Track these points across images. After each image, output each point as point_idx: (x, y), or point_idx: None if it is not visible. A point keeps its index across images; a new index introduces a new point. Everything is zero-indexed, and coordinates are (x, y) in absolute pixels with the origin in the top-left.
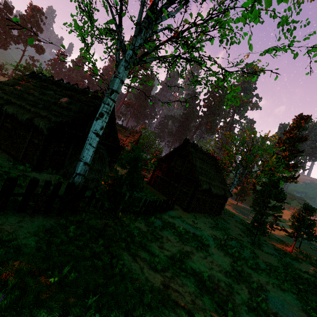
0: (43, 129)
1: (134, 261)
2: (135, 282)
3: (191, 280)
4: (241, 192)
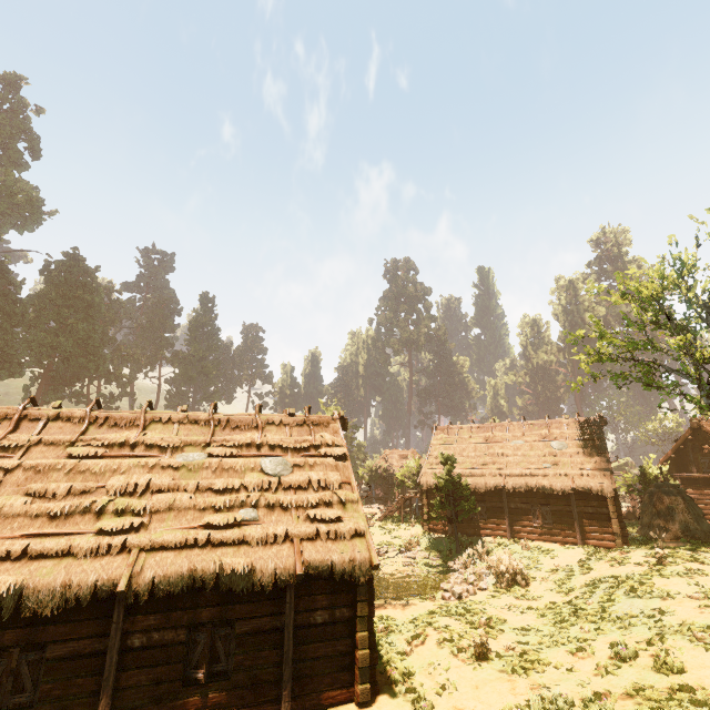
0: (602, 491)
1: None
2: None
3: None
4: None
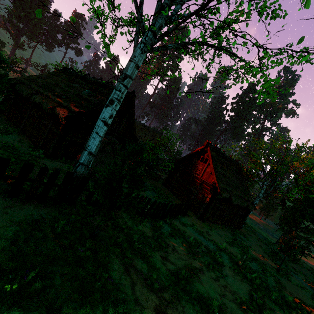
0: (62, 118)
1: (126, 273)
2: (120, 304)
3: (196, 308)
4: (267, 207)
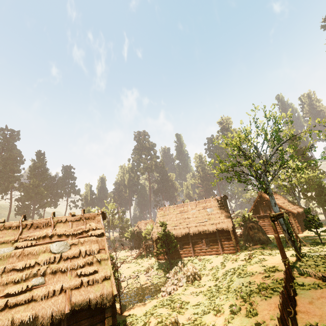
0: (228, 228)
1: None
2: None
3: None
4: None
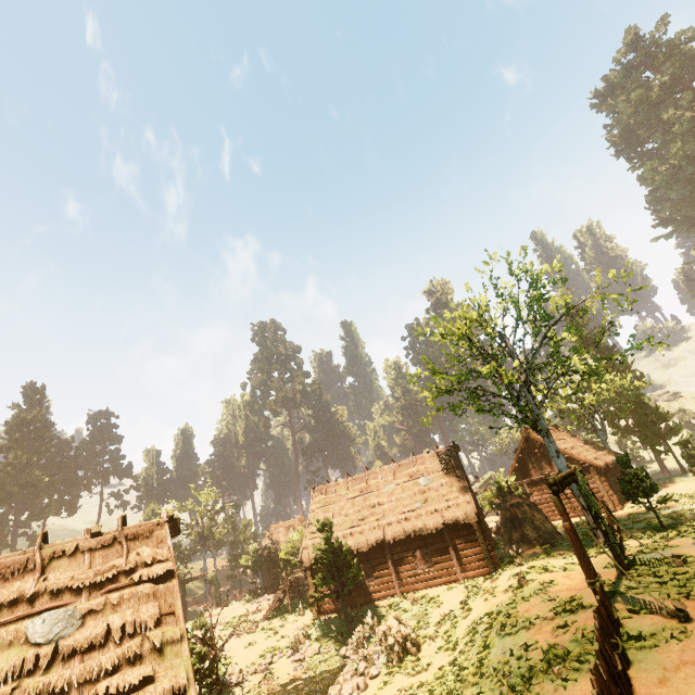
0: (468, 518)
1: None
2: None
3: None
4: None
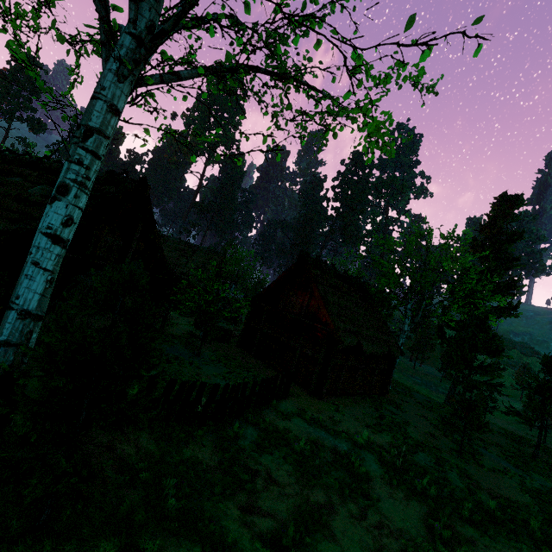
0: None
1: None
2: None
3: None
4: (420, 345)
